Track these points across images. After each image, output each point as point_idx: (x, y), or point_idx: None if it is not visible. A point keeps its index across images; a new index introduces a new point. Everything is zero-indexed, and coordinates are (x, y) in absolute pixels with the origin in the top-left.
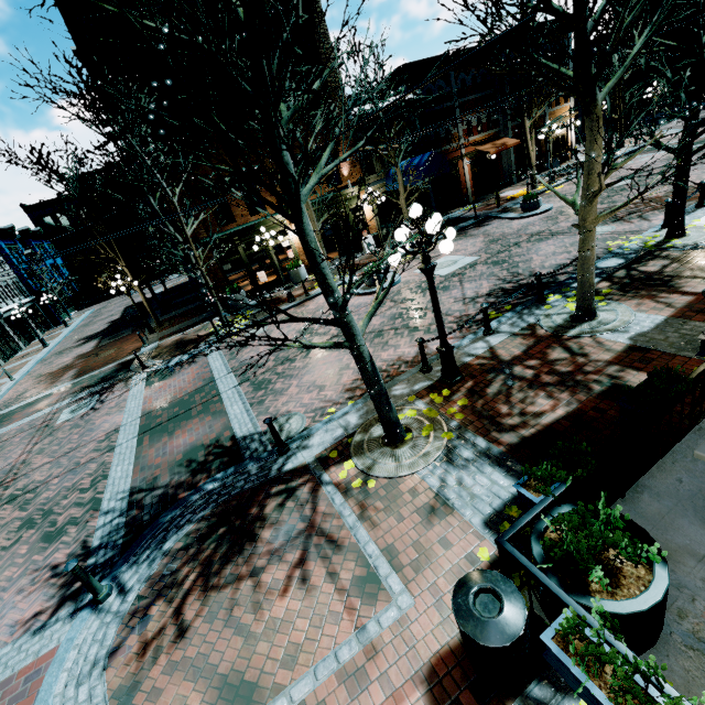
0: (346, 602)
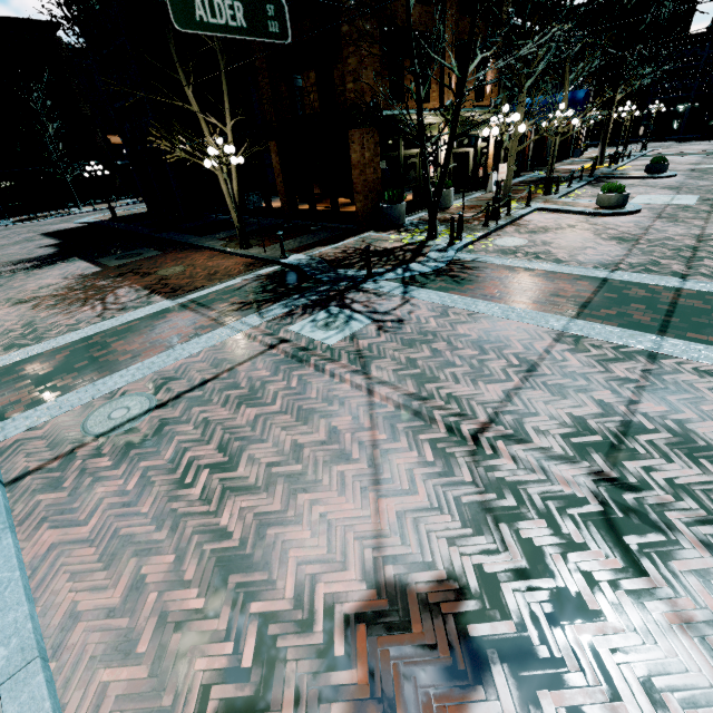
0: None
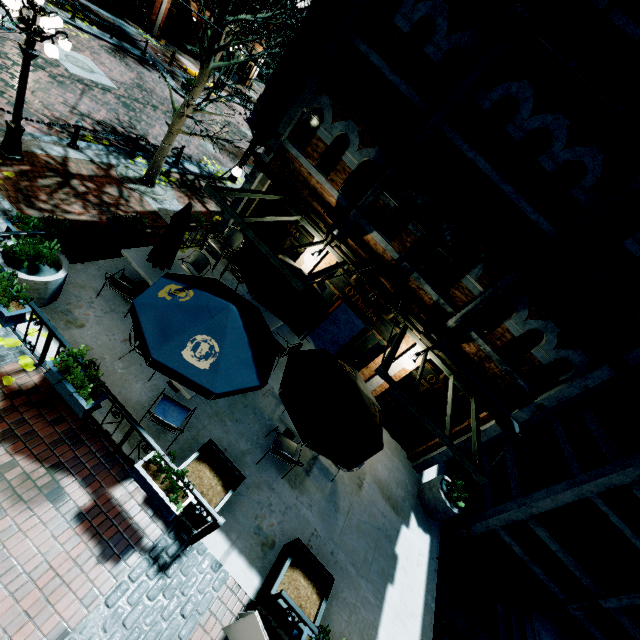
0: None
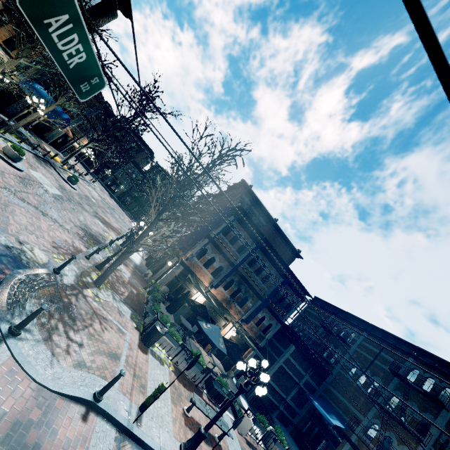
0: (119, 334)
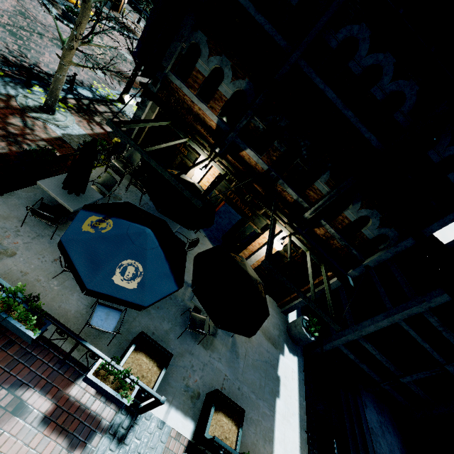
0: None
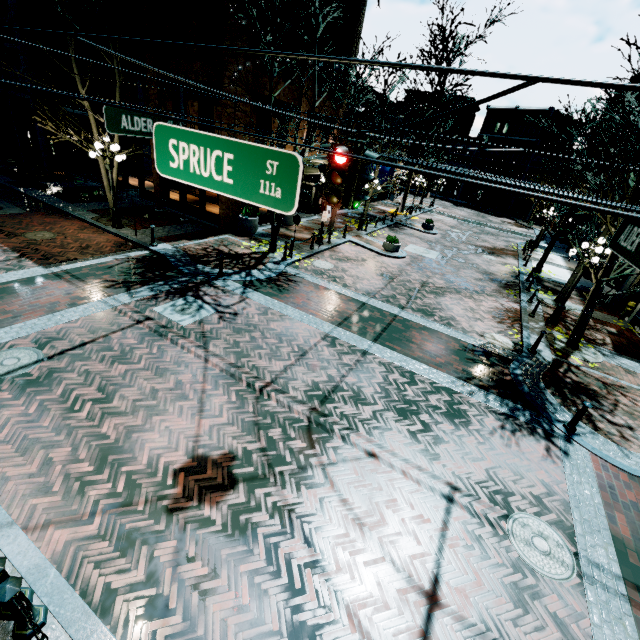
0: None
